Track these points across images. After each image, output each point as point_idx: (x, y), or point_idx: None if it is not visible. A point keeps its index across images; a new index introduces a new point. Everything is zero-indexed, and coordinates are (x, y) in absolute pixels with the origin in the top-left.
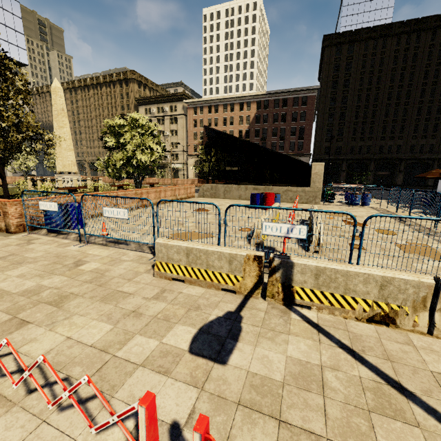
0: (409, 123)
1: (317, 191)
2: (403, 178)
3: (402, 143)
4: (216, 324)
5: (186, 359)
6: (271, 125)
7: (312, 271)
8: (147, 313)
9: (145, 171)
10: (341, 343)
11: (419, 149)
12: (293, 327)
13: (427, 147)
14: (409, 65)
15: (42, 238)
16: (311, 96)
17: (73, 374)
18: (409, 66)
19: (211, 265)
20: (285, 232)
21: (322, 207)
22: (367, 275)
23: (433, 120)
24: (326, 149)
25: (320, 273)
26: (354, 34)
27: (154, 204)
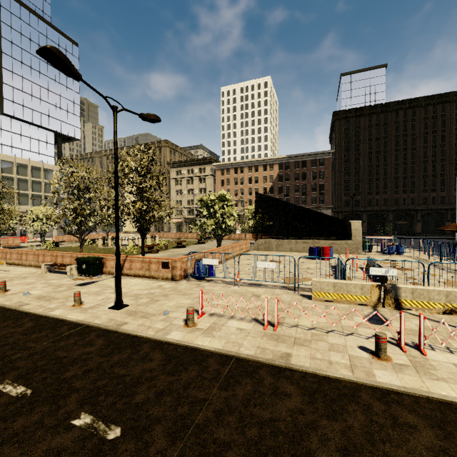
0: (418, 179)
1: (358, 244)
2: (421, 226)
3: (414, 196)
4: (372, 316)
5: (373, 325)
6: (292, 182)
7: (410, 290)
8: (332, 313)
9: (226, 232)
10: (435, 320)
11: (432, 200)
12: (409, 316)
13: (438, 199)
14: (409, 133)
15: (203, 283)
16: (327, 158)
17: (334, 329)
18: (410, 134)
19: (349, 291)
20: (384, 273)
21: (366, 256)
22: (438, 291)
23: (439, 176)
24: (345, 203)
25: (414, 291)
26: (359, 110)
27: (231, 258)
